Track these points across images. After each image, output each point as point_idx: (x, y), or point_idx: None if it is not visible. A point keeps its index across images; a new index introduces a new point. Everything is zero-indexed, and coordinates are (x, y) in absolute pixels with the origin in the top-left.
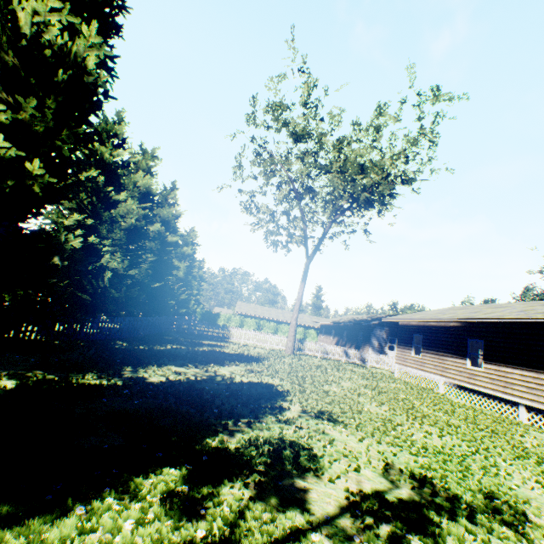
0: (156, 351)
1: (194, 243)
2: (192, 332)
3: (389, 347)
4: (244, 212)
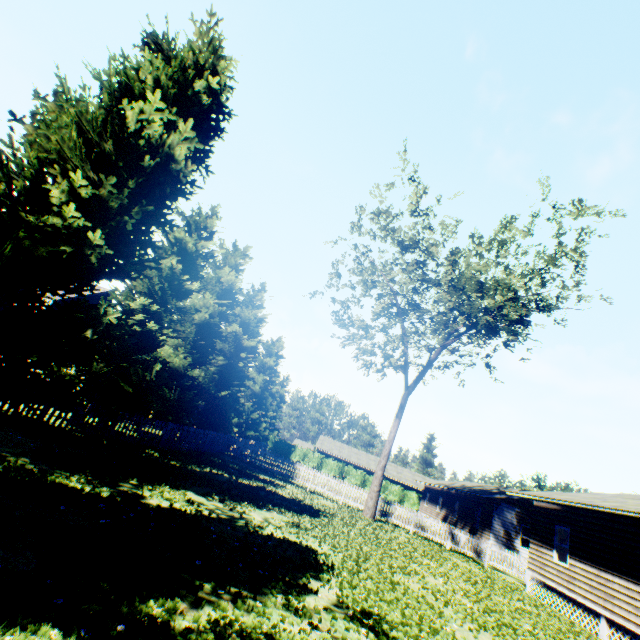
0: (186, 470)
1: (278, 354)
2: (252, 461)
3: (526, 542)
4: (336, 323)
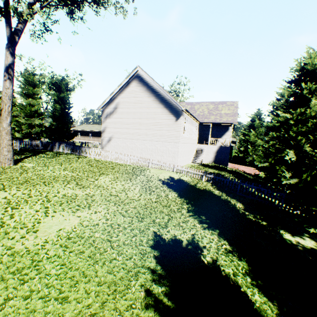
0: None
1: None
2: None
3: None
4: None
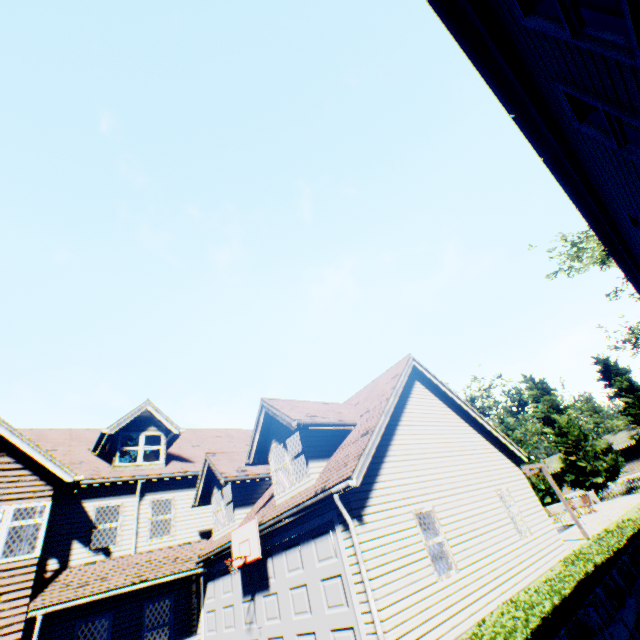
0: None
1: None
2: None
3: None
4: None
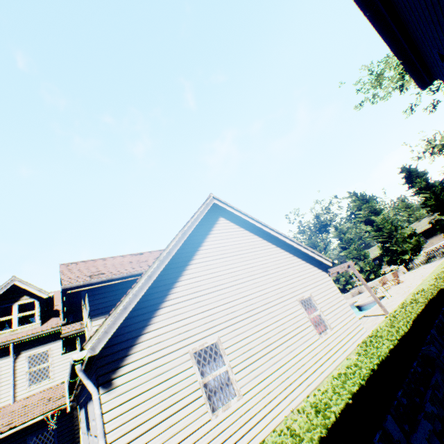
0: None
1: None
2: None
3: None
4: None
